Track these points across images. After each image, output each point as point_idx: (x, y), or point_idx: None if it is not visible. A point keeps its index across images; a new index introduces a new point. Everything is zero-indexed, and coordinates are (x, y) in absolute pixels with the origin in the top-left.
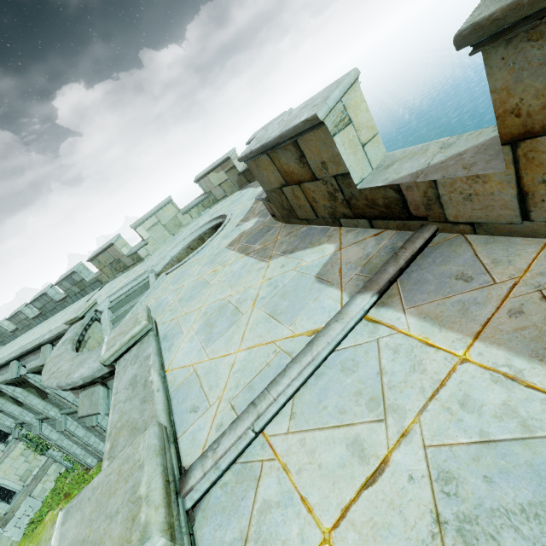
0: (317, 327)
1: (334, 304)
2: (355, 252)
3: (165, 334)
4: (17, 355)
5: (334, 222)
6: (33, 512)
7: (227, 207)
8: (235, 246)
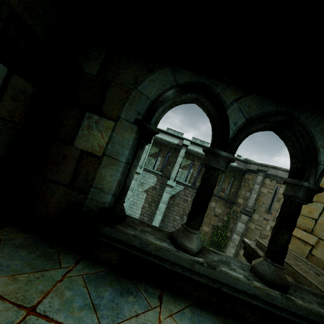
0: None
1: None
2: None
3: None
4: (198, 143)
5: None
6: None
7: None
8: None
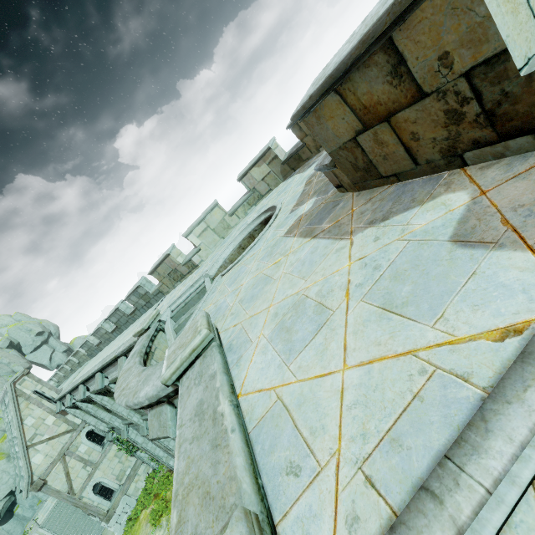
0: (510, 322)
1: (531, 277)
2: (523, 188)
3: (230, 344)
4: (99, 367)
5: (451, 162)
6: (130, 509)
7: (274, 199)
8: (295, 232)
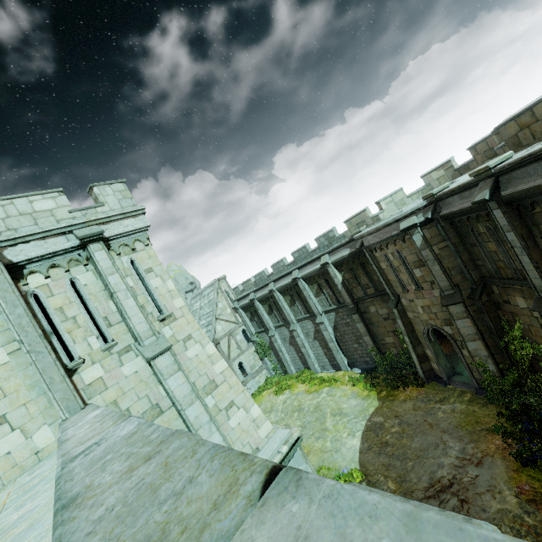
0: None
1: None
2: None
3: None
4: (302, 264)
5: None
6: (253, 390)
7: None
8: None
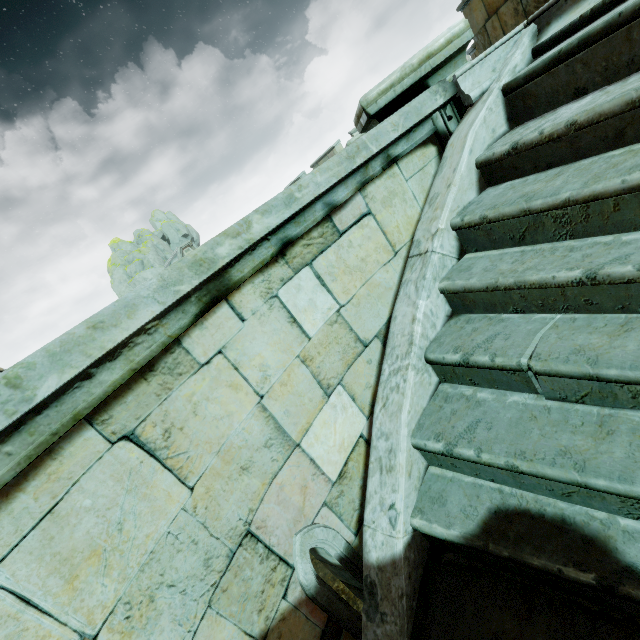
0: None
1: None
2: None
3: None
4: None
5: None
6: None
7: None
8: None
